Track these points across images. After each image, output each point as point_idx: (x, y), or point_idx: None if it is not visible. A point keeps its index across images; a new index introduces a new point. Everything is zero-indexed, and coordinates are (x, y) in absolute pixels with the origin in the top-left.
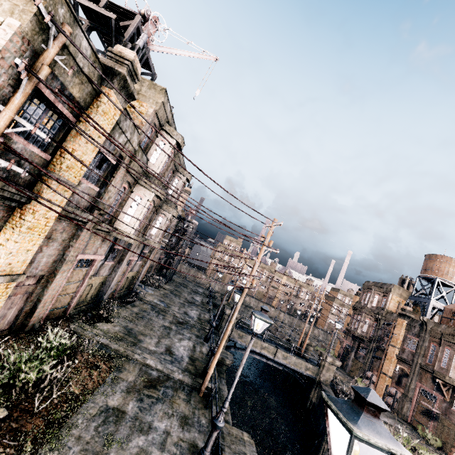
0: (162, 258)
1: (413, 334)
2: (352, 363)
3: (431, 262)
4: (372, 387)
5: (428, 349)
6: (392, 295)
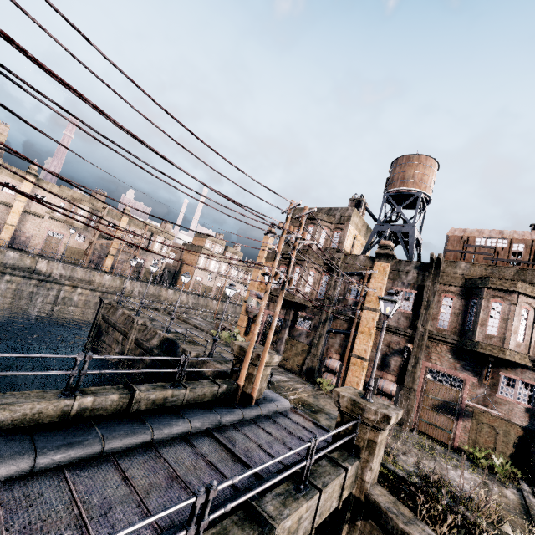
0: None
1: (404, 285)
2: (286, 346)
3: (412, 168)
4: (339, 383)
5: (438, 305)
6: (351, 226)
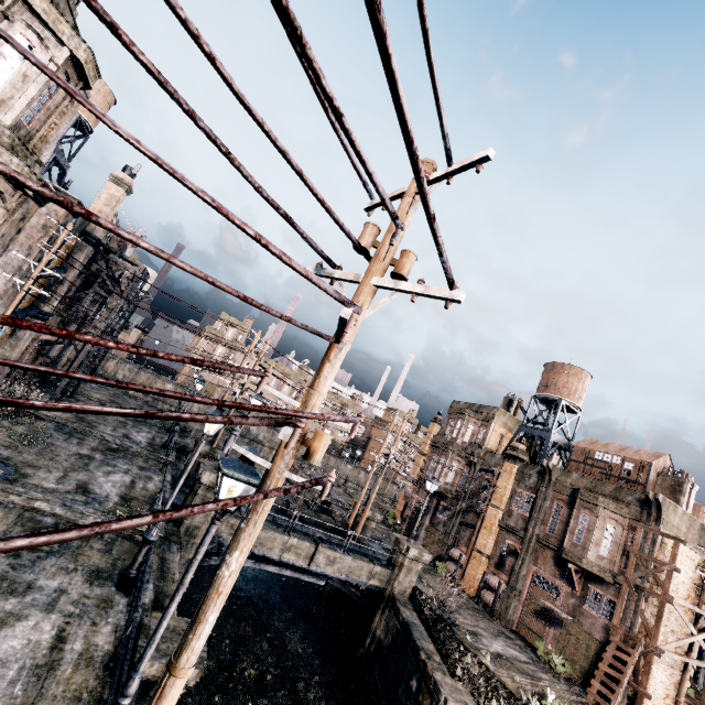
0: (49, 342)
1: (527, 487)
2: (426, 533)
3: (555, 375)
4: (459, 573)
5: (549, 511)
6: (495, 424)
